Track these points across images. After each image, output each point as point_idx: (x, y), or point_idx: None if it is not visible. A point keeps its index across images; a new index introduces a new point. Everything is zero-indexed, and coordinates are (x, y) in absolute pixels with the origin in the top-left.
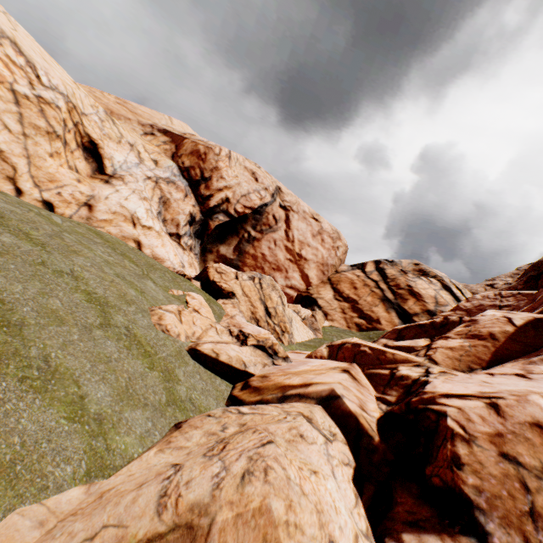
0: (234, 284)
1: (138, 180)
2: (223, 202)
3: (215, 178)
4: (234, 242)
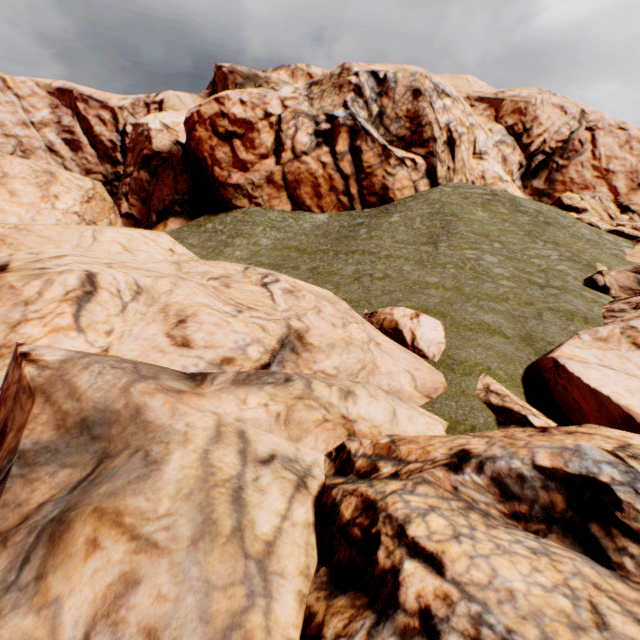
0: (583, 204)
1: (491, 150)
2: (541, 145)
3: (535, 127)
4: (544, 175)
